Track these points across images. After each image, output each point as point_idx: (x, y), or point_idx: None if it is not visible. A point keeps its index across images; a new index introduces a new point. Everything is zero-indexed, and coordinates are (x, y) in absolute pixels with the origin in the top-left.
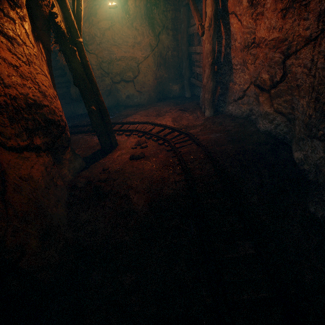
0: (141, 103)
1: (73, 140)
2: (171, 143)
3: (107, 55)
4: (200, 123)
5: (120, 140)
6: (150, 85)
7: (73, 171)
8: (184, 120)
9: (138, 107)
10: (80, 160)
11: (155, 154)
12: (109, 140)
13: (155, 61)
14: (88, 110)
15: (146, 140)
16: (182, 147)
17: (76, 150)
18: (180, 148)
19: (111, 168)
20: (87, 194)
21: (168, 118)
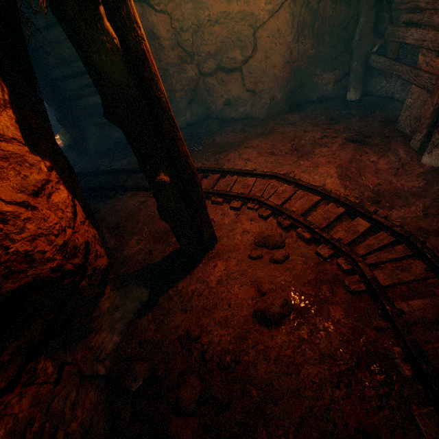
0: (254, 115)
1: (128, 212)
2: (364, 273)
3: (192, 13)
4: (415, 187)
5: (219, 225)
6: (275, 77)
7: (121, 323)
8: (367, 174)
9: (248, 125)
10: (137, 290)
11: (319, 302)
12: (199, 234)
13: (293, 18)
14: (150, 183)
15: (279, 229)
16: (396, 285)
17: (132, 238)
18: (390, 286)
19: (208, 341)
20: (150, 435)
21: (326, 165)
